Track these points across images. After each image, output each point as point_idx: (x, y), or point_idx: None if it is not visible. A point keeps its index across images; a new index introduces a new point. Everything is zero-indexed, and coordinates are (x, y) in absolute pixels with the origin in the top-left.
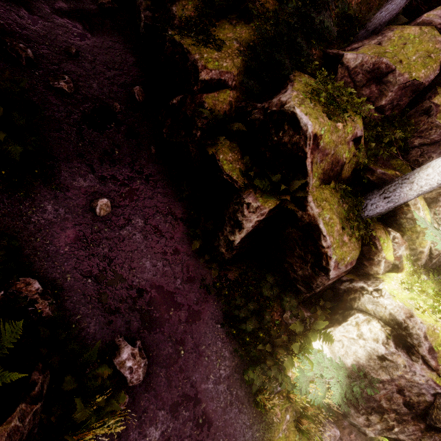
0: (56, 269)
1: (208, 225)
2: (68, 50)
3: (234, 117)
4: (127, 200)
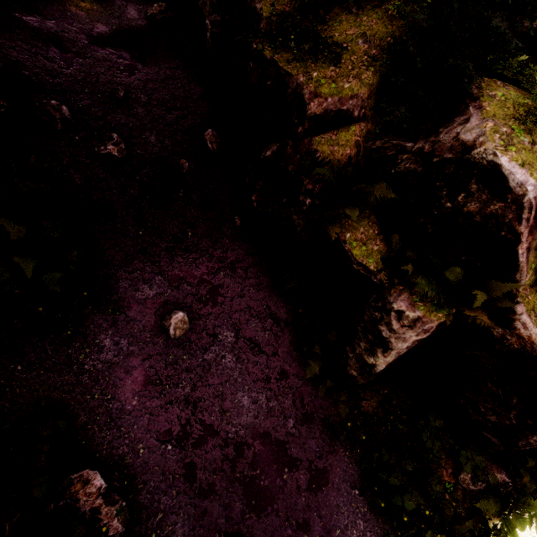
0: (124, 439)
1: (329, 336)
2: (114, 94)
3: (363, 166)
4: (210, 305)
